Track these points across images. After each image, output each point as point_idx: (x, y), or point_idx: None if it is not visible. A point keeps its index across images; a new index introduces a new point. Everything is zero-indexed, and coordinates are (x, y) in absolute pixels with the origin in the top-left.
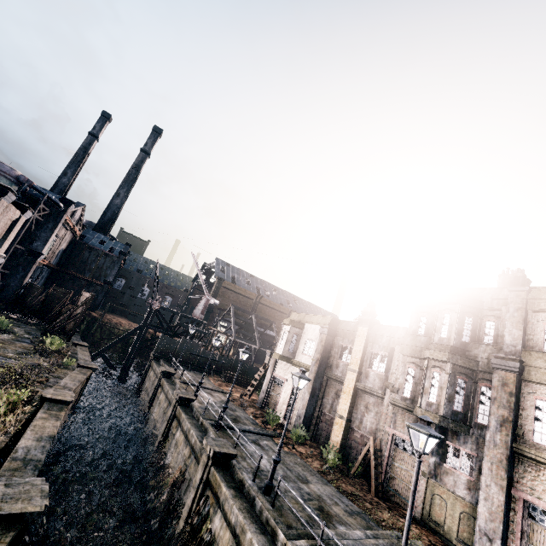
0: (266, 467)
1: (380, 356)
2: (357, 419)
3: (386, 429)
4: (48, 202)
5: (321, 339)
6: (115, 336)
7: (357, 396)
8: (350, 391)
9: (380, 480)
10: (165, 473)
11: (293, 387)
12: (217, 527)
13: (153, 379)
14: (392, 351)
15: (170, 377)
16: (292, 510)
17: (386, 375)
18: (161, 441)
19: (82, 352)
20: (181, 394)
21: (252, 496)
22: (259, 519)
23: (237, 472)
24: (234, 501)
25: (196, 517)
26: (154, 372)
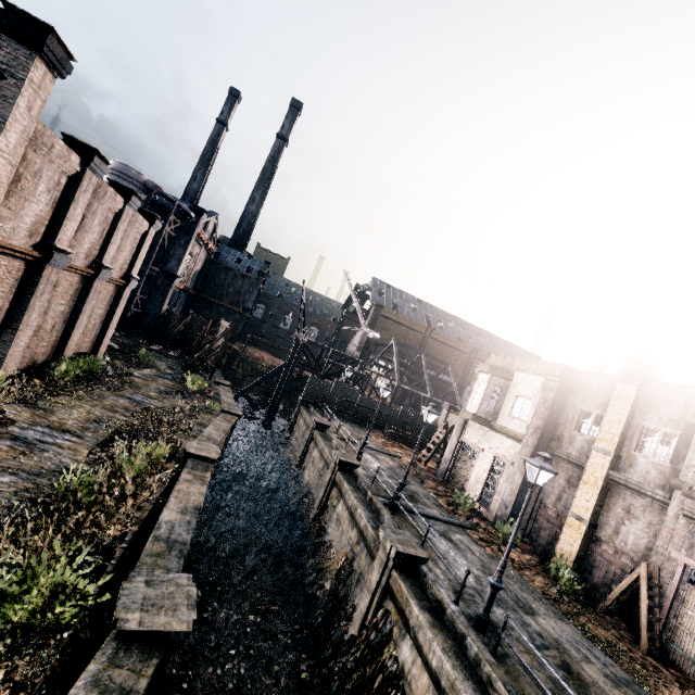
0: (468, 581)
1: (662, 434)
2: (607, 525)
3: (670, 554)
4: (178, 213)
5: (544, 398)
6: (258, 373)
7: (608, 491)
8: (596, 482)
9: (657, 631)
10: (327, 554)
11: (494, 462)
12: (407, 659)
13: (304, 429)
14: (691, 428)
15: (323, 430)
16: (523, 665)
17: (673, 468)
18: (319, 511)
19: (225, 393)
20: (341, 457)
21: (459, 632)
22: (475, 672)
23: (431, 586)
24: (433, 634)
25: (374, 631)
26: (304, 421)
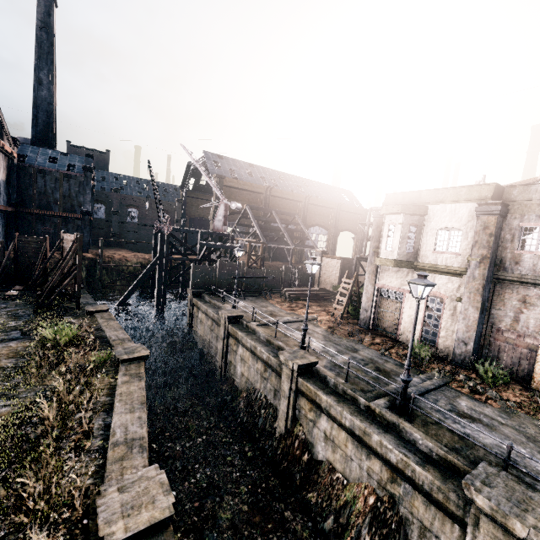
0: None
1: None
2: None
3: None
4: None
5: (483, 225)
6: (126, 274)
7: None
8: None
9: None
10: (334, 487)
11: (427, 300)
12: None
13: (210, 323)
14: None
15: (237, 321)
16: None
17: None
18: (287, 425)
19: (107, 325)
20: (296, 360)
21: None
22: None
23: None
24: None
25: None
26: (206, 314)
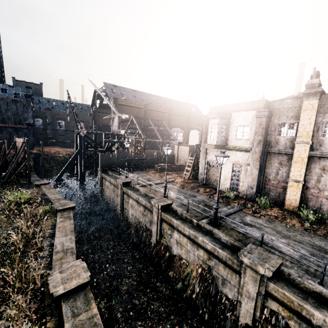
0: (293, 253)
1: None
2: (312, 180)
3: None
4: None
5: (259, 123)
6: (59, 162)
7: (308, 162)
8: (303, 160)
9: None
10: (182, 267)
11: (233, 166)
12: None
13: (112, 187)
14: None
15: (128, 185)
16: None
17: None
18: (157, 239)
19: (49, 191)
20: (160, 203)
21: None
22: None
23: (302, 282)
24: None
25: (270, 325)
26: (110, 182)
